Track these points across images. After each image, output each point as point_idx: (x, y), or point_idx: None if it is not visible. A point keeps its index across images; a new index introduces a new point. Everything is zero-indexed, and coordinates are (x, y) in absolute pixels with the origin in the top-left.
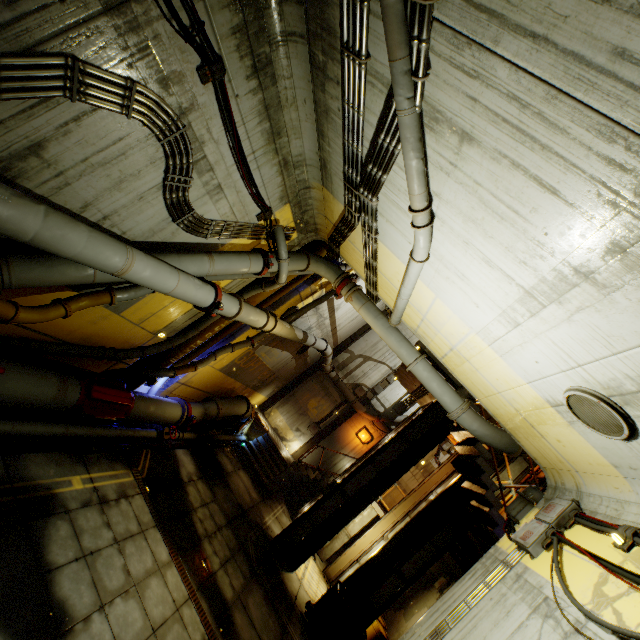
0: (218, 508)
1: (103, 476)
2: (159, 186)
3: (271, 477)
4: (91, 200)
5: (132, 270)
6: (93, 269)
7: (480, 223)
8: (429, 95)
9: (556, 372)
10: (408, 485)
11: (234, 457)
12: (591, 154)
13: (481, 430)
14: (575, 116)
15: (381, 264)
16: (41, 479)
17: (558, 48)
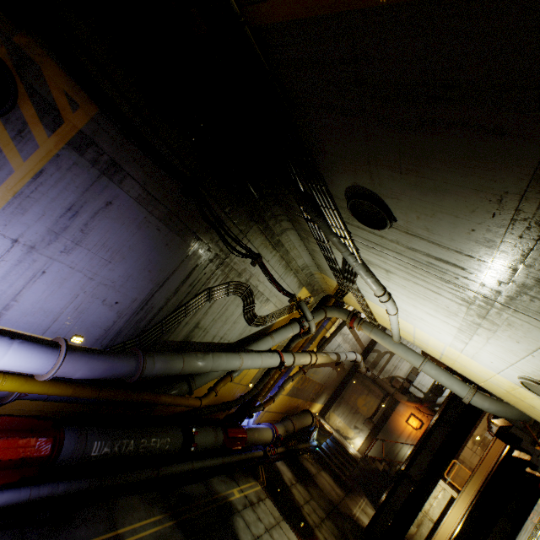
0: (316, 504)
1: (246, 487)
2: (241, 313)
3: (347, 473)
4: (215, 334)
5: (243, 365)
6: None
7: (415, 299)
8: (363, 256)
9: (505, 367)
10: (472, 462)
11: (313, 461)
12: (443, 285)
13: (492, 407)
14: (428, 274)
15: (372, 309)
16: (221, 492)
17: (407, 257)
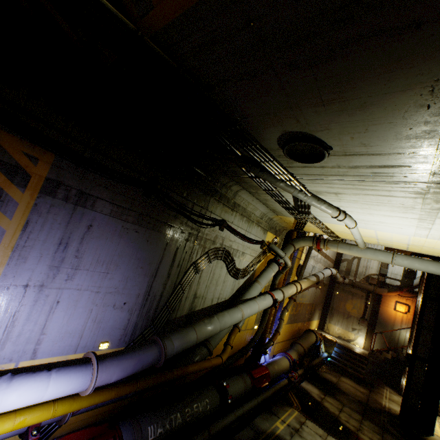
0: (349, 409)
1: (285, 417)
2: (226, 272)
3: (362, 372)
4: (212, 297)
5: (244, 315)
6: None
7: (369, 208)
8: (310, 189)
9: None
10: None
11: (330, 371)
12: (393, 187)
13: None
14: (375, 183)
15: (332, 228)
16: (267, 430)
17: (351, 175)
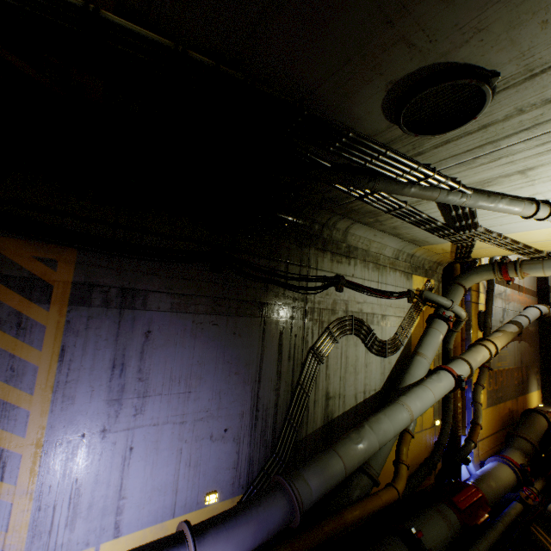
0: None
1: None
2: (366, 351)
3: None
4: (354, 392)
5: (413, 413)
6: None
7: None
8: (468, 182)
9: None
10: None
11: None
12: None
13: None
14: None
15: (524, 240)
16: None
17: None
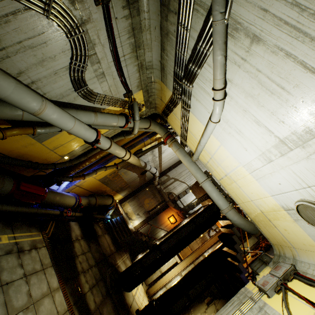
0: (91, 255)
1: (23, 235)
2: (67, 67)
3: (122, 239)
4: (24, 70)
5: (45, 113)
6: (22, 111)
7: (256, 97)
8: (234, 12)
9: (292, 190)
10: (193, 246)
11: (103, 227)
12: None
13: (238, 221)
14: None
15: (190, 126)
16: None
17: None
